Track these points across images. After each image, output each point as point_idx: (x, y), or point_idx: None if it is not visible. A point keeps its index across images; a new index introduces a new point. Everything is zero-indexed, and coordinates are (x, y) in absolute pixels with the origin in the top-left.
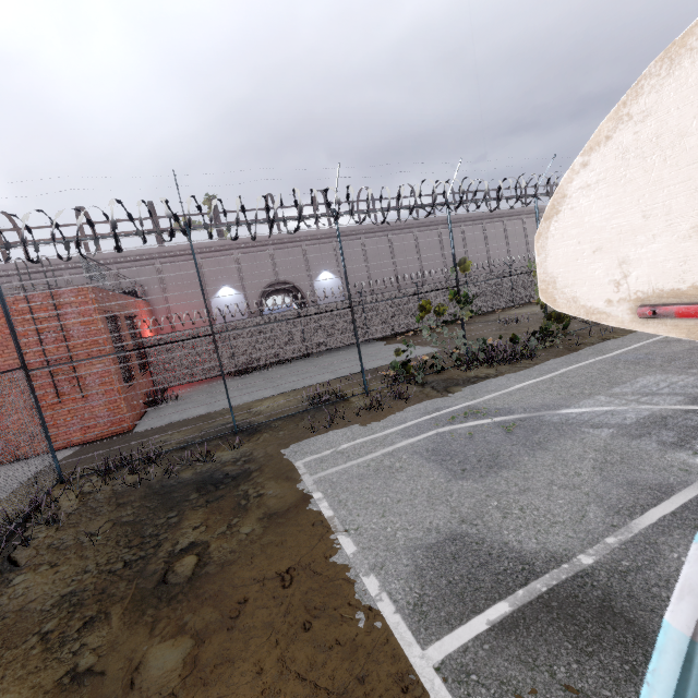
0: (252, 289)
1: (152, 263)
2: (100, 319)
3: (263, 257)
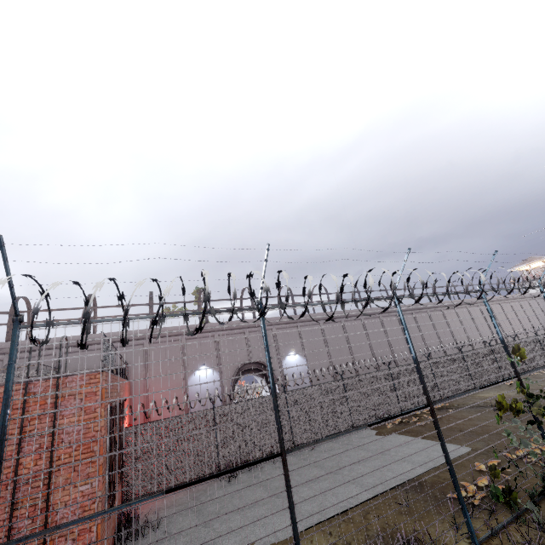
0: (227, 368)
1: (141, 343)
2: (104, 414)
3: (239, 339)
